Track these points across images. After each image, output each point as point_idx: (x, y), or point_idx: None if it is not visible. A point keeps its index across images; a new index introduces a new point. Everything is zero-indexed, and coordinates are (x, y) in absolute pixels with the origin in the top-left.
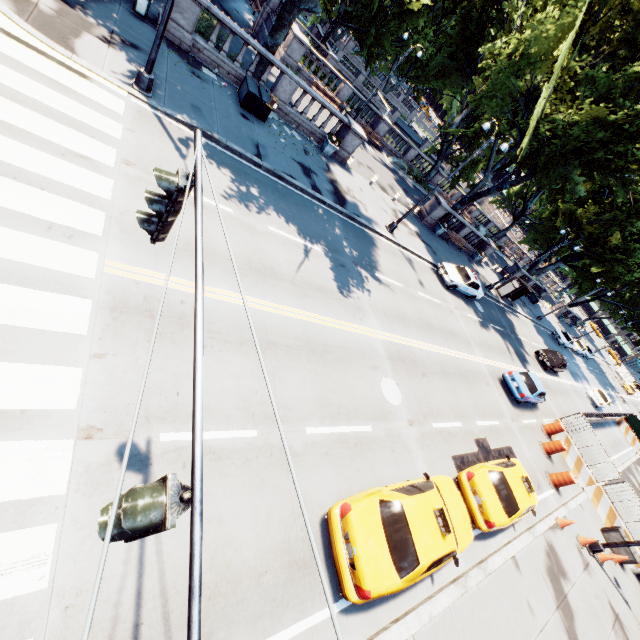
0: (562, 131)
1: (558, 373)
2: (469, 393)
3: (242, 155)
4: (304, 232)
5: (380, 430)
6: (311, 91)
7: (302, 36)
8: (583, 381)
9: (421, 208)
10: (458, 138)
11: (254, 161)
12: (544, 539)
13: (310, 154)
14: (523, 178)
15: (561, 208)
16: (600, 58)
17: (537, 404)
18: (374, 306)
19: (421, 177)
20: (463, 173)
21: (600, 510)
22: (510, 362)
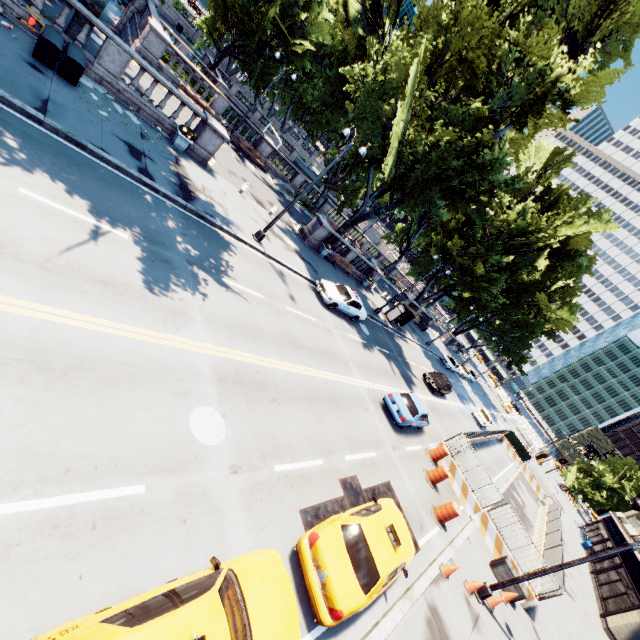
0: (422, 156)
1: (446, 395)
2: (340, 421)
3: (3, 99)
4: (102, 211)
5: (165, 489)
6: (150, 69)
7: (162, 31)
8: (469, 402)
9: (304, 228)
10: (343, 170)
11: (28, 112)
12: (425, 601)
13: (151, 140)
14: (396, 203)
15: (435, 240)
16: (449, 101)
17: (423, 428)
18: (209, 314)
19: (310, 204)
20: (347, 200)
21: (488, 540)
22: (396, 385)
